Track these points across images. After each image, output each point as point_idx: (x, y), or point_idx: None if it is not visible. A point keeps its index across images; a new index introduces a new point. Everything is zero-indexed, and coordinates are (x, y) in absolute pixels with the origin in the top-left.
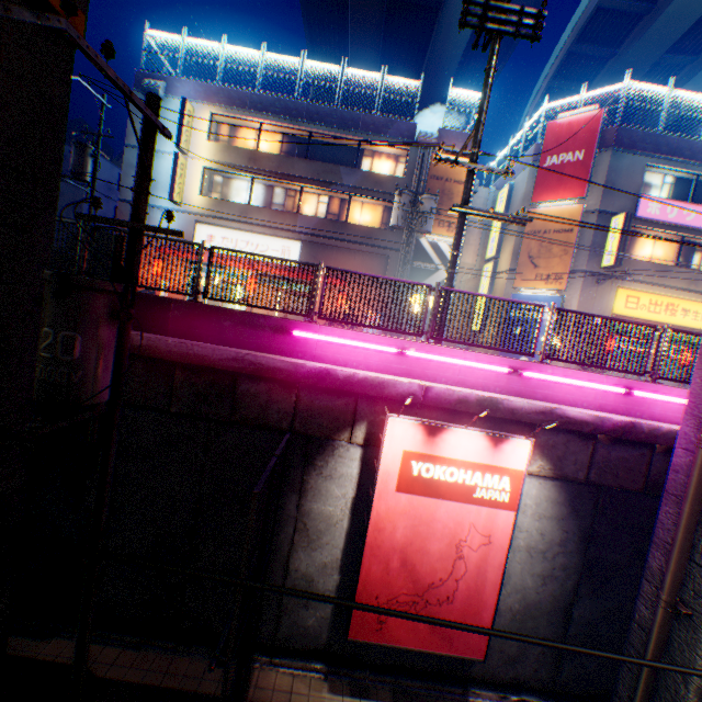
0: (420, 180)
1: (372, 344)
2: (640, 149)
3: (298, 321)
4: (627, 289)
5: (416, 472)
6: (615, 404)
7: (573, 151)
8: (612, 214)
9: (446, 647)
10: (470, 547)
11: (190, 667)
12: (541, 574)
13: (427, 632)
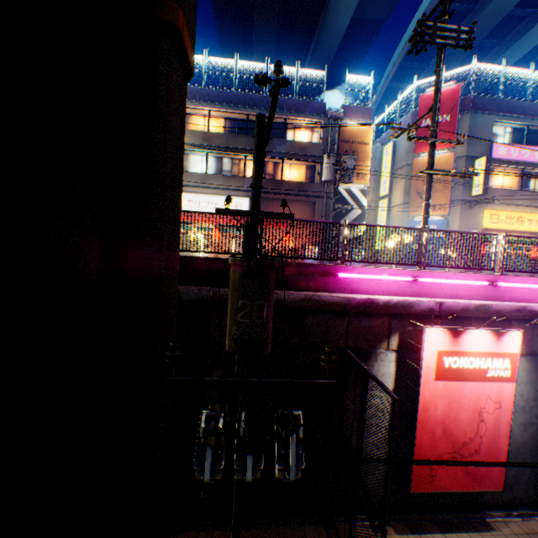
0: (333, 144)
1: (394, 276)
2: (488, 110)
3: (337, 266)
4: (490, 209)
5: (446, 364)
6: None
7: (441, 115)
8: (475, 157)
9: (477, 486)
10: (486, 412)
11: (293, 534)
12: (522, 422)
13: (463, 477)
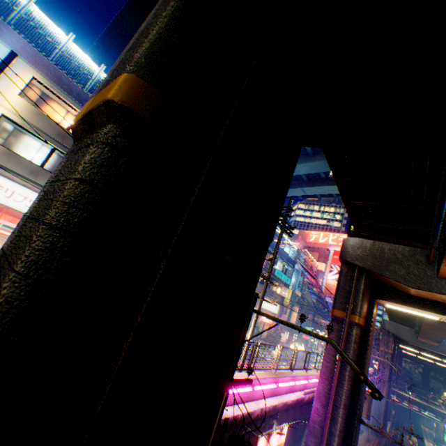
0: None
1: (245, 388)
2: None
3: None
4: None
5: None
6: (289, 387)
7: None
8: None
9: None
10: None
11: None
12: None
13: None
